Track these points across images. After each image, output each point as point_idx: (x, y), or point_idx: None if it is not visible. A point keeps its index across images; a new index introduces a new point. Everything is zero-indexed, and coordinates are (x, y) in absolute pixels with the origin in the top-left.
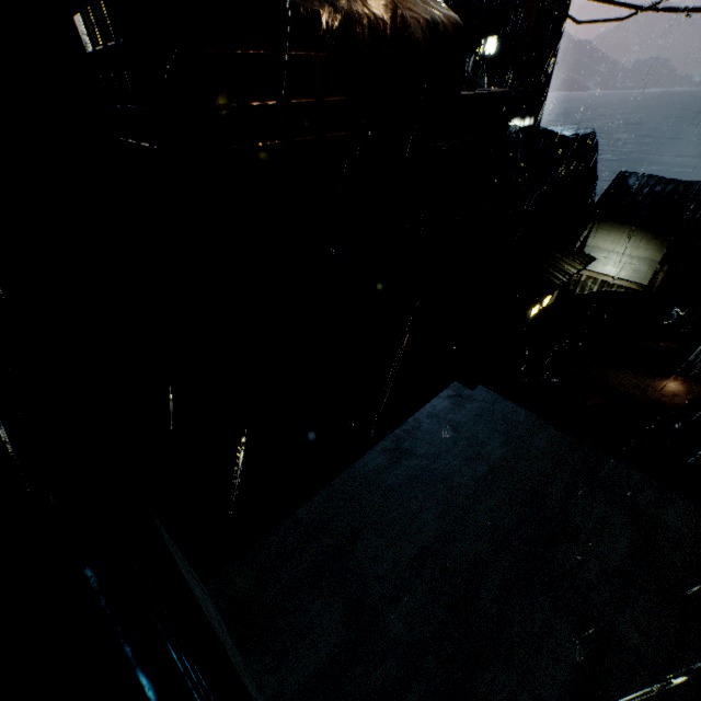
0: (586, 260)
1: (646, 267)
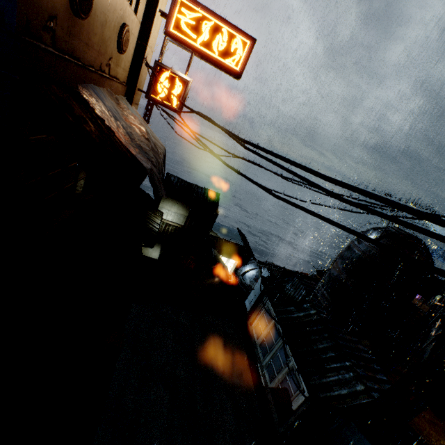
0: (161, 214)
1: (183, 218)
